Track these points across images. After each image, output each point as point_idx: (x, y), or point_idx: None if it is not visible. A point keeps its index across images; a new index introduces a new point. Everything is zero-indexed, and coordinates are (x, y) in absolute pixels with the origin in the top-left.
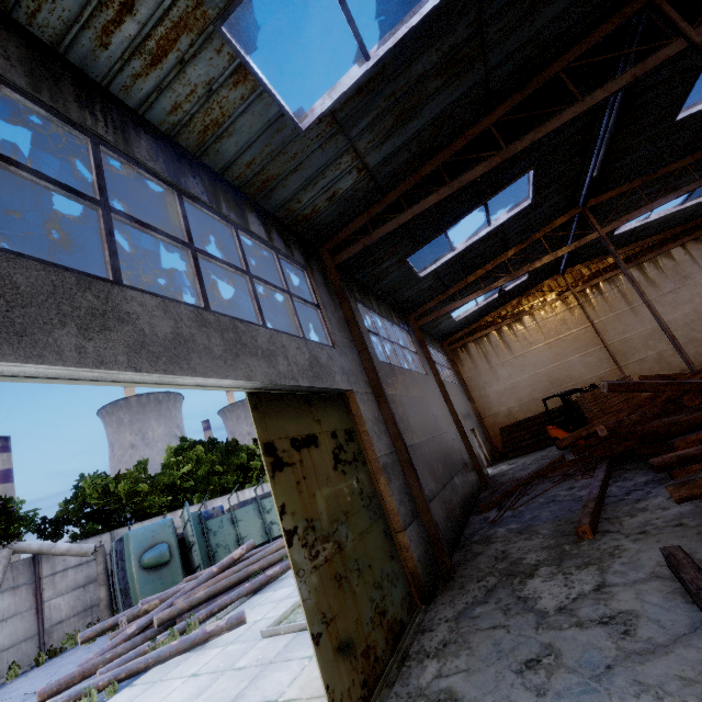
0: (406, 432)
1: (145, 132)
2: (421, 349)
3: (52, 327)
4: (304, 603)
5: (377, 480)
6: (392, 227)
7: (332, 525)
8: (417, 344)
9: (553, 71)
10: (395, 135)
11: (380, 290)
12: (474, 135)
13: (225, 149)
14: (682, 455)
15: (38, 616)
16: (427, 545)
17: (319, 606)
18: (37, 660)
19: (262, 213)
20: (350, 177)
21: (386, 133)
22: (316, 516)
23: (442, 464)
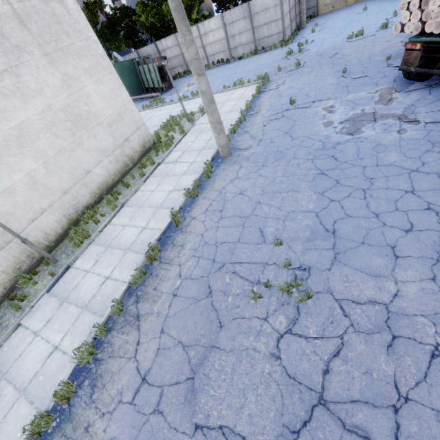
0: None
1: None
2: None
3: None
4: None
5: None
6: None
7: None
8: None
9: None
10: None
11: None
12: None
13: None
14: None
15: None
16: None
17: None
18: None
19: None
20: None
21: None
22: None
23: None
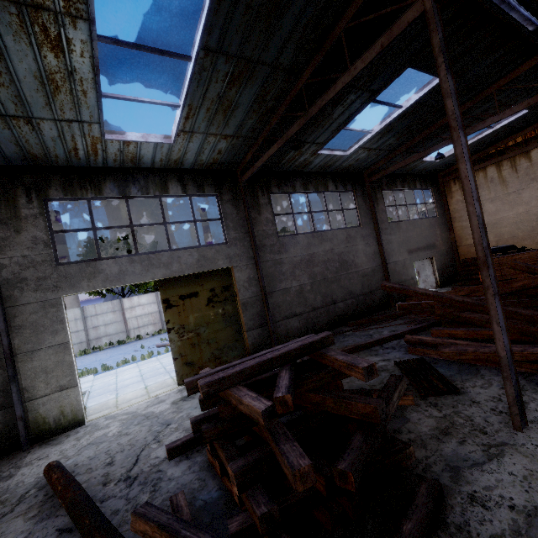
0: (284, 281)
1: (108, 176)
2: (368, 201)
3: (81, 282)
4: (172, 349)
5: (240, 309)
6: (260, 163)
7: (196, 327)
8: (361, 200)
9: (338, 32)
10: (232, 118)
11: (312, 169)
12: (294, 95)
13: (146, 161)
14: (422, 340)
15: None
16: (266, 339)
17: (179, 351)
18: None
19: (182, 174)
20: (222, 142)
21: (224, 120)
22: (187, 324)
23: (325, 296)
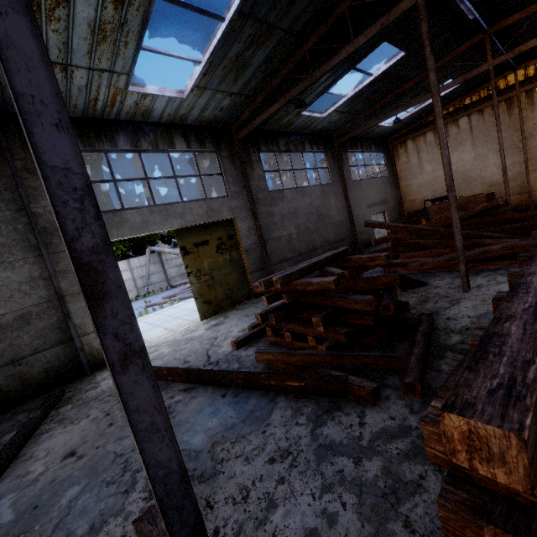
0: (276, 231)
1: (120, 129)
2: (336, 161)
3: (110, 230)
4: (192, 290)
5: (243, 255)
6: (260, 121)
7: (210, 271)
8: (331, 160)
9: (343, 8)
10: (241, 77)
11: (292, 130)
12: (298, 59)
13: (155, 115)
14: (394, 263)
15: (165, 274)
16: None
17: (199, 292)
18: (167, 288)
19: (185, 130)
20: (226, 99)
21: (234, 79)
22: (202, 268)
23: (308, 243)
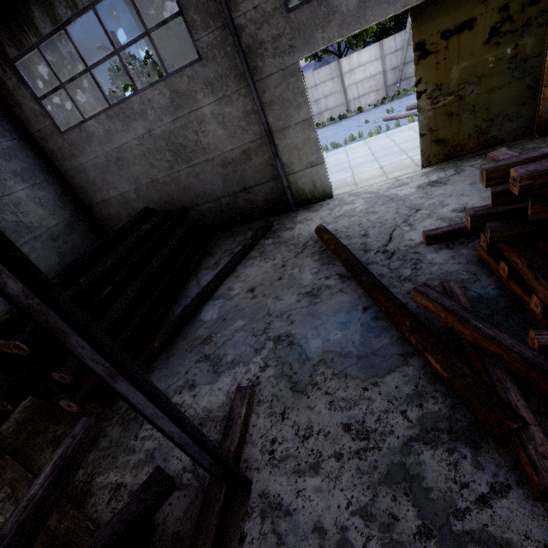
0: None
1: None
2: None
3: (314, 34)
4: (419, 123)
5: None
6: None
7: (459, 87)
8: None
9: None
10: None
11: None
12: None
13: None
14: None
15: None
16: None
17: (429, 124)
18: None
19: None
20: None
21: None
22: (446, 82)
23: None
